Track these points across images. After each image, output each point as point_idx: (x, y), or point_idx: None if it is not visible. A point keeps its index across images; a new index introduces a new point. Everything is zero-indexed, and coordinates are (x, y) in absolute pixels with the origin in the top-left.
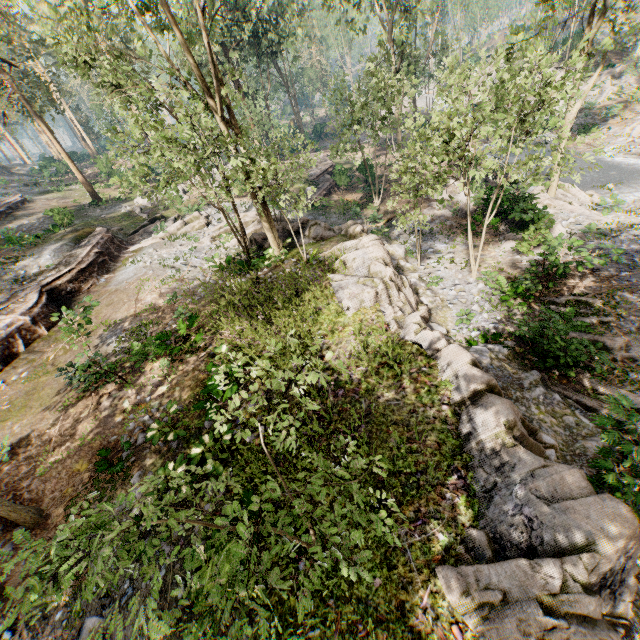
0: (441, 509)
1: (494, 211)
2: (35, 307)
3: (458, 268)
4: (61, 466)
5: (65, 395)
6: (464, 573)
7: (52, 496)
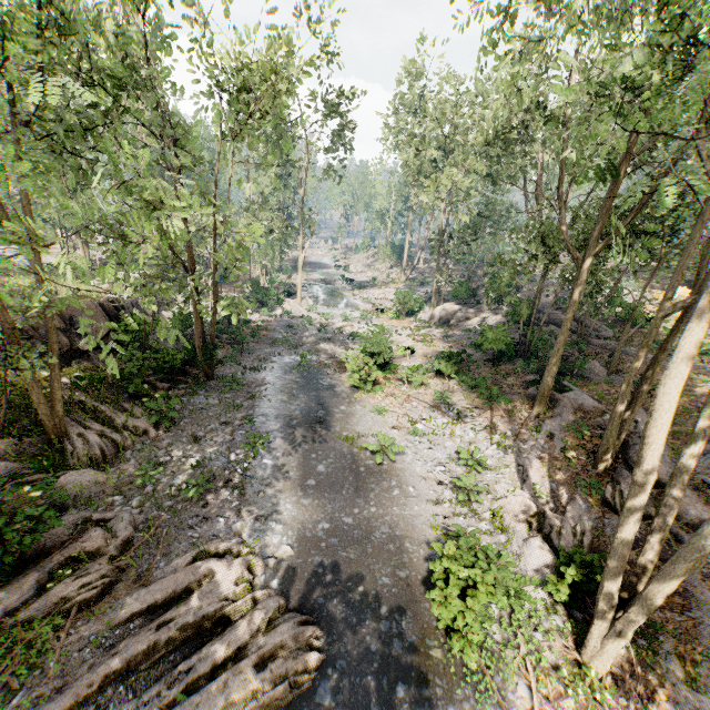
0: None
1: None
2: None
3: None
4: None
5: None
6: None
7: None
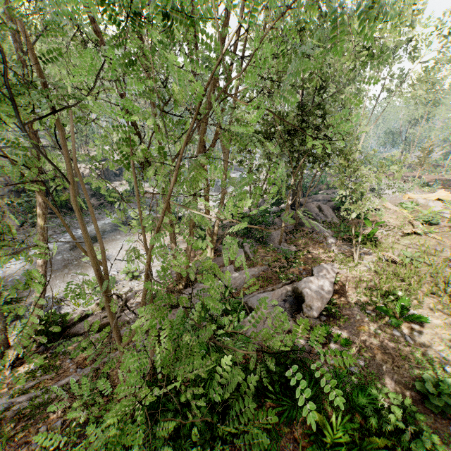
0: None
1: None
2: None
3: None
4: None
5: None
6: None
7: None
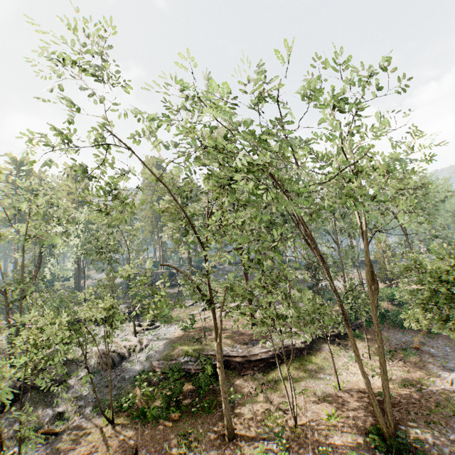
0: None
1: None
2: None
3: None
4: None
5: None
6: None
7: None
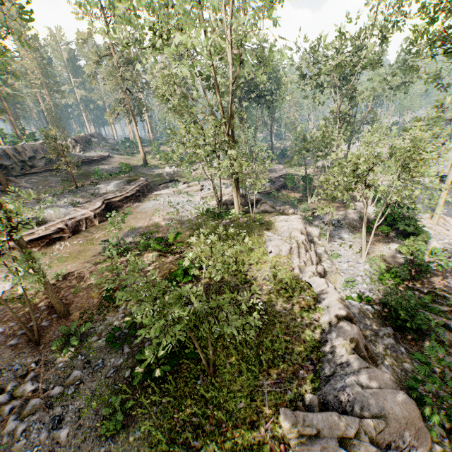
0: (294, 378)
1: (382, 218)
2: (98, 209)
3: (353, 252)
4: (85, 291)
5: (98, 257)
6: (297, 415)
7: (76, 305)
